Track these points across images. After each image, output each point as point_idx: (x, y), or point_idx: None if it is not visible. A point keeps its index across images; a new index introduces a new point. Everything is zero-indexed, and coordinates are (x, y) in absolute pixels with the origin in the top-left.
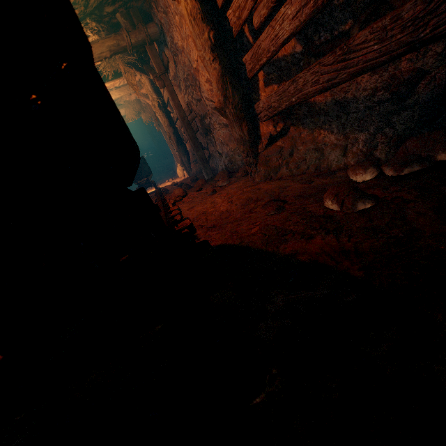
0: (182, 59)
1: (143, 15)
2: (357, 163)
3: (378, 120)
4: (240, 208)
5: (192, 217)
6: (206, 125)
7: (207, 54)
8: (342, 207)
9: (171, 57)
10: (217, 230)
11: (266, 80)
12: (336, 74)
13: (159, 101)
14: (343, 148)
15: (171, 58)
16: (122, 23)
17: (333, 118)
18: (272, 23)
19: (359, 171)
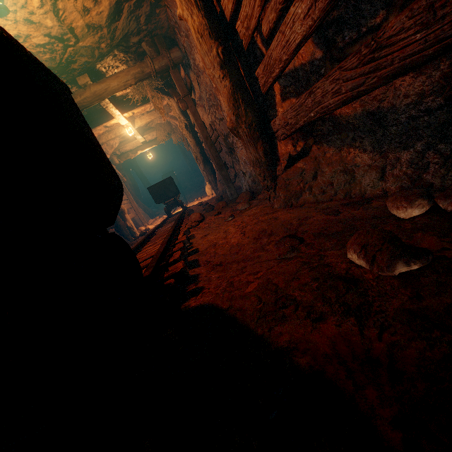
0: (204, 80)
1: (168, 42)
2: (398, 191)
3: (428, 134)
4: (251, 242)
5: (202, 248)
6: (229, 143)
7: (216, 72)
8: (372, 266)
9: (195, 79)
10: (220, 271)
11: (283, 94)
12: (363, 80)
13: (186, 122)
14: (380, 169)
15: (196, 79)
16: (147, 51)
17: (365, 133)
18: (281, 27)
19: (402, 203)
